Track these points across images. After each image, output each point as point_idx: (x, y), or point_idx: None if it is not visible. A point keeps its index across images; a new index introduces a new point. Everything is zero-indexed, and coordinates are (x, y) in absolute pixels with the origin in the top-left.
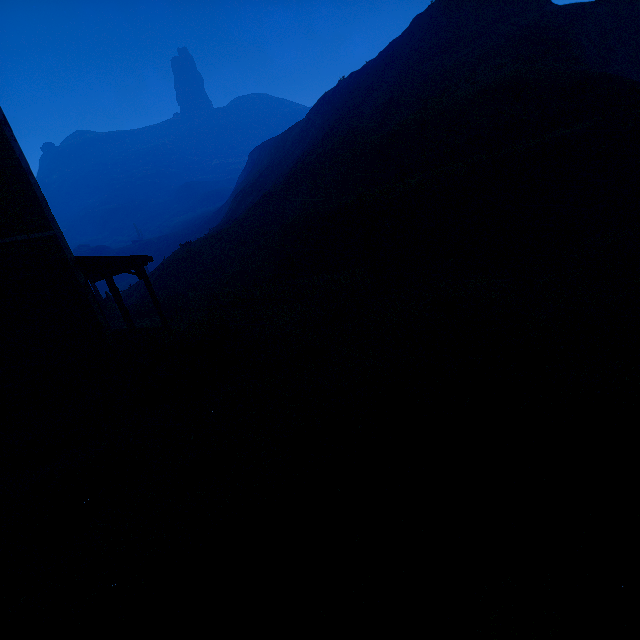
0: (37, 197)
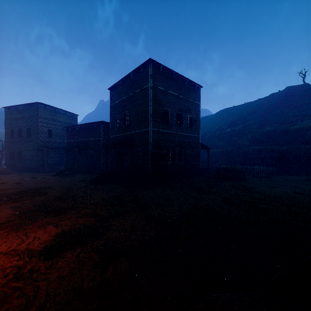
0: (199, 127)
